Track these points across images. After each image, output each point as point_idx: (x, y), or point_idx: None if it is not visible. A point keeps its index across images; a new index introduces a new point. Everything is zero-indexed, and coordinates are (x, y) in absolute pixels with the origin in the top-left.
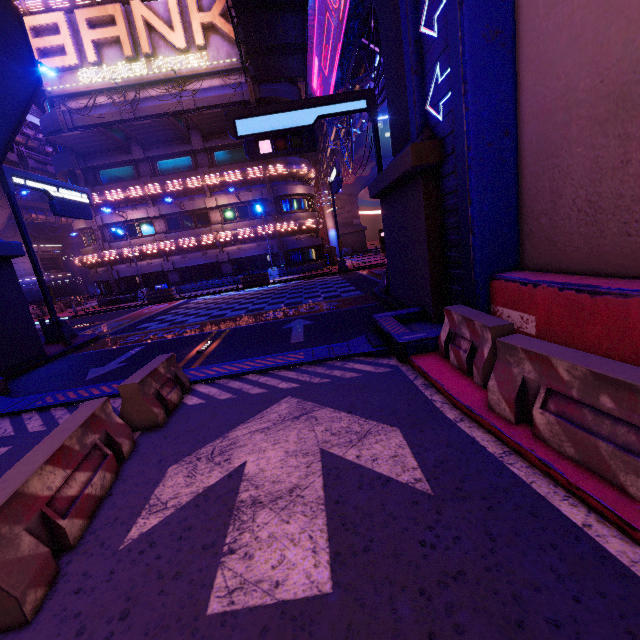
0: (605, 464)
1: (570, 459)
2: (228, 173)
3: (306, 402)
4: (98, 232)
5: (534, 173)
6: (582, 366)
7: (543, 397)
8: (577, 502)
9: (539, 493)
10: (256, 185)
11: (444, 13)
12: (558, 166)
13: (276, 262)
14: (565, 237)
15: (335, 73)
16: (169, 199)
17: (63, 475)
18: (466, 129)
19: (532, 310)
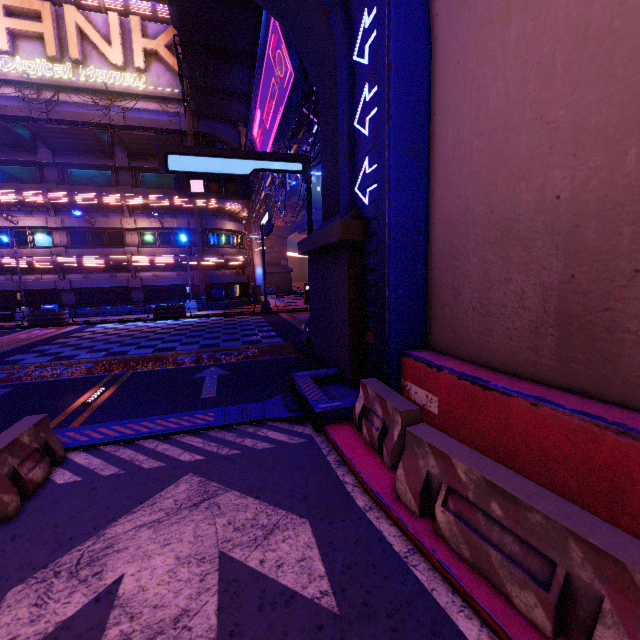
0: (495, 572)
1: (466, 561)
2: (153, 197)
3: (210, 482)
4: None
5: (440, 268)
6: (477, 471)
7: (444, 495)
8: (472, 613)
9: (439, 604)
10: (183, 214)
11: (375, 119)
12: (459, 268)
13: (196, 294)
14: (463, 329)
15: (276, 129)
16: (77, 212)
17: None
18: (388, 221)
19: (436, 391)
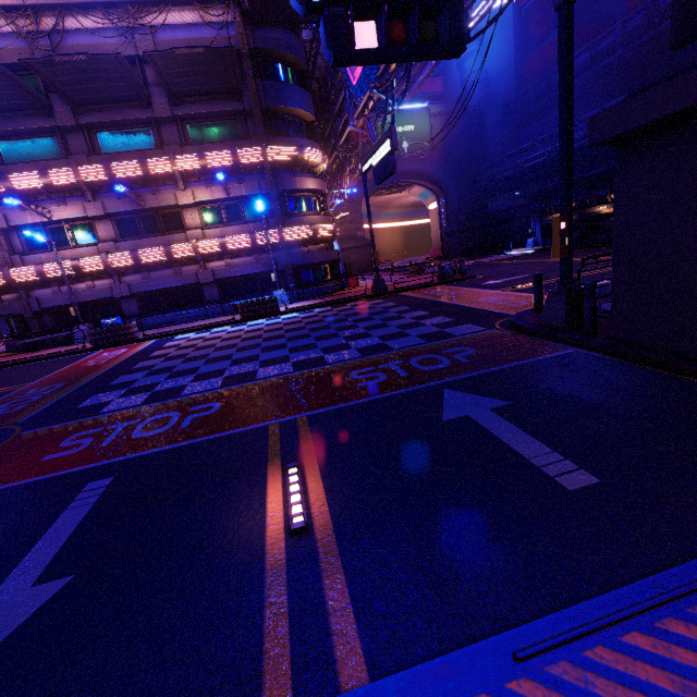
0: None
1: None
2: (211, 154)
3: None
4: (0, 238)
5: None
6: None
7: None
8: None
9: None
10: (251, 174)
11: None
12: None
13: (281, 283)
14: None
15: None
16: (121, 187)
17: None
18: None
19: None
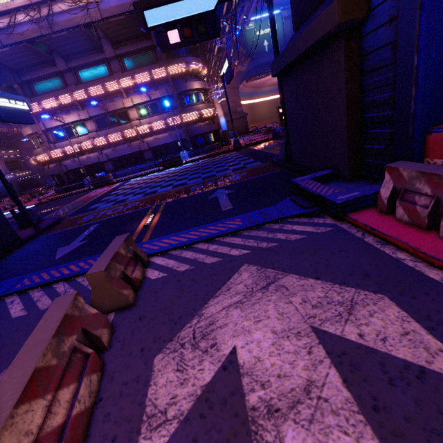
0: None
1: None
2: (138, 75)
3: (266, 269)
4: (43, 136)
5: None
6: None
7: None
8: None
9: None
10: (162, 84)
11: None
12: None
13: (185, 146)
14: None
15: None
16: (94, 102)
17: (43, 405)
18: None
19: None
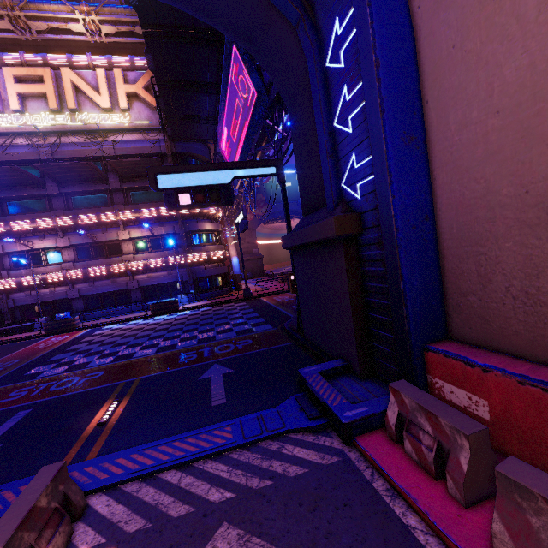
0: None
1: None
2: (143, 210)
3: (250, 537)
4: None
5: (457, 255)
6: None
7: None
8: None
9: None
10: (169, 221)
11: (359, 116)
12: (484, 254)
13: (185, 288)
14: (500, 319)
15: (242, 141)
16: (81, 231)
17: None
18: (394, 213)
19: (483, 394)
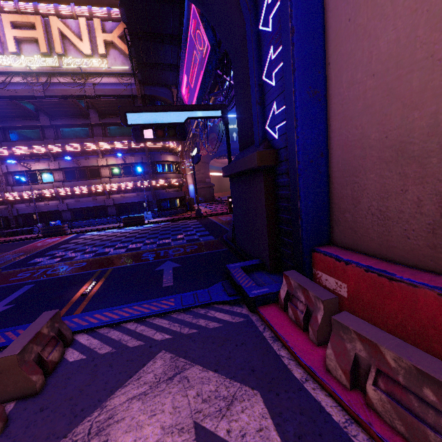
0: None
1: (400, 434)
2: (117, 142)
3: (178, 358)
4: (2, 177)
5: (340, 183)
6: (407, 360)
7: (374, 375)
8: None
9: None
10: (138, 152)
11: (280, 72)
12: (357, 183)
13: (150, 207)
14: (363, 230)
15: (198, 87)
16: (68, 157)
17: None
18: (297, 150)
19: (344, 280)
